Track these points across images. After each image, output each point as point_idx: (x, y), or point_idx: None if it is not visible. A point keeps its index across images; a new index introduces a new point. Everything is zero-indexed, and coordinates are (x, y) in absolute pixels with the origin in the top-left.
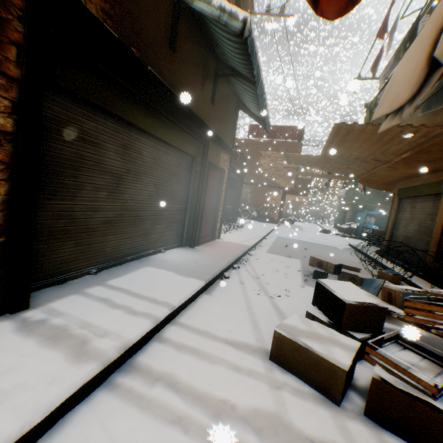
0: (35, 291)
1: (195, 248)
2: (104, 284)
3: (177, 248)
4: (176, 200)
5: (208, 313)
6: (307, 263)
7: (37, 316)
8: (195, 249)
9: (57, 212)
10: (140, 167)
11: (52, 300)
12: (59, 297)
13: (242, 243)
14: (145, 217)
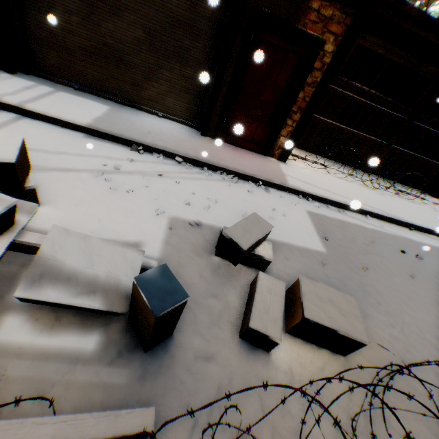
0: (37, 76)
1: (204, 137)
2: (58, 91)
3: (188, 127)
4: (189, 64)
5: (42, 131)
6: (318, 260)
7: (4, 76)
8: (198, 136)
9: (39, 23)
10: (119, 0)
11: (25, 79)
12: (30, 80)
13: (291, 179)
14: (132, 65)
